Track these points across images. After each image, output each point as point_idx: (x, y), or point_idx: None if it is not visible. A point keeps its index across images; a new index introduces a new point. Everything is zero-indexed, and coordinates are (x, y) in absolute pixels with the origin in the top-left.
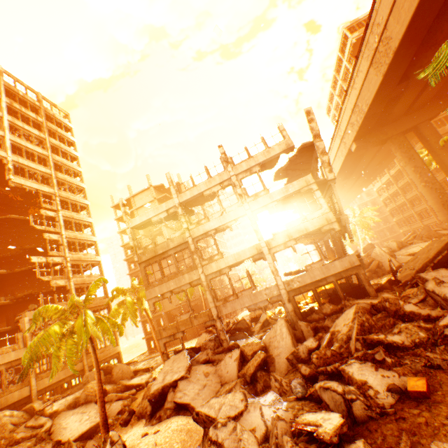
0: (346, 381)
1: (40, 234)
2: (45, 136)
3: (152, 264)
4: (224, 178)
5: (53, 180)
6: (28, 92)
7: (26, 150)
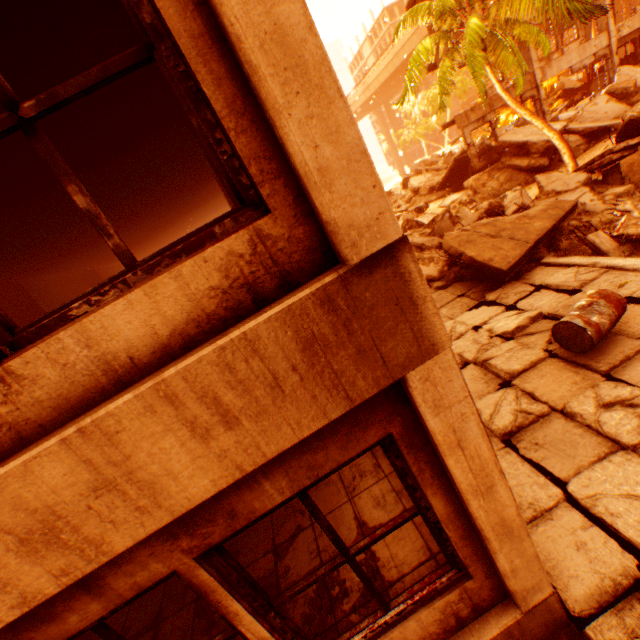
0: None
1: None
2: None
3: None
4: None
5: None
6: None
7: None
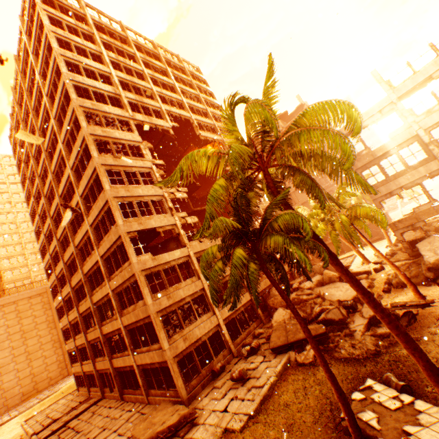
0: None
1: (214, 179)
2: (197, 93)
3: (293, 192)
4: None
5: (217, 130)
6: (173, 58)
7: (195, 109)
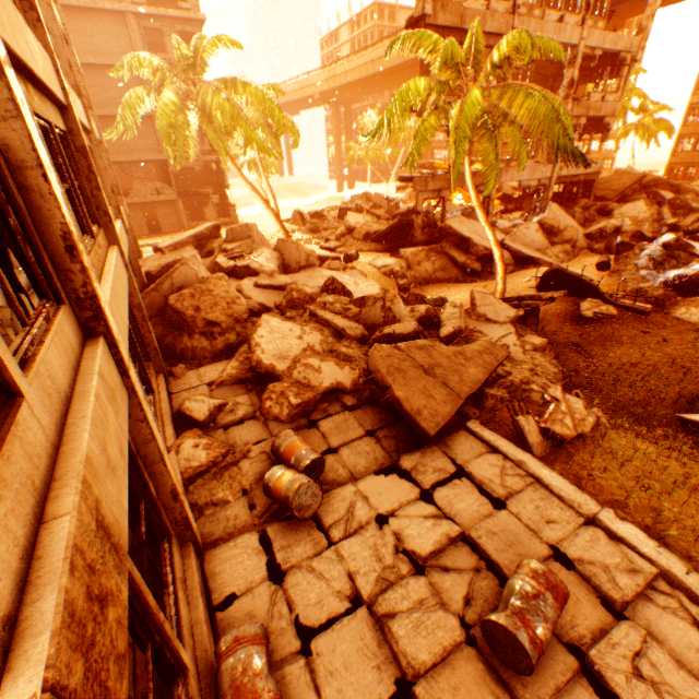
0: None
1: None
2: None
3: None
4: None
5: None
6: None
7: None
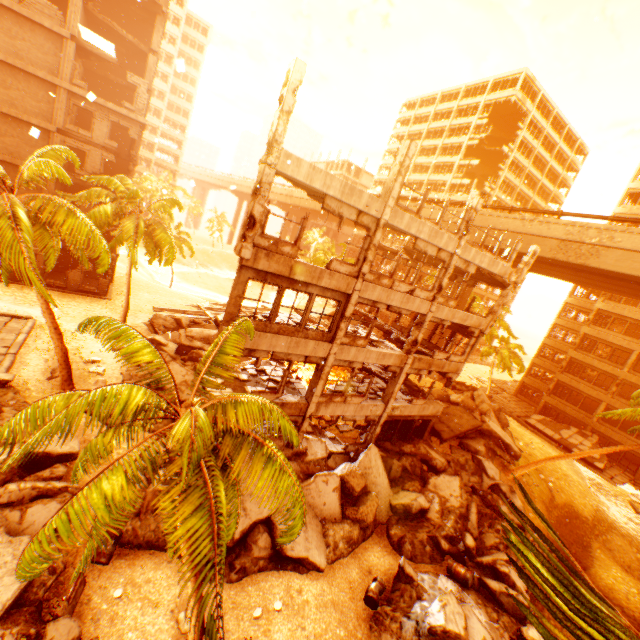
0: (509, 584)
1: None
2: None
3: None
4: (449, 248)
5: None
6: None
7: None
